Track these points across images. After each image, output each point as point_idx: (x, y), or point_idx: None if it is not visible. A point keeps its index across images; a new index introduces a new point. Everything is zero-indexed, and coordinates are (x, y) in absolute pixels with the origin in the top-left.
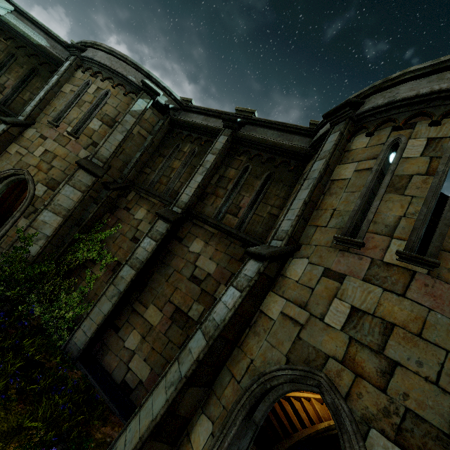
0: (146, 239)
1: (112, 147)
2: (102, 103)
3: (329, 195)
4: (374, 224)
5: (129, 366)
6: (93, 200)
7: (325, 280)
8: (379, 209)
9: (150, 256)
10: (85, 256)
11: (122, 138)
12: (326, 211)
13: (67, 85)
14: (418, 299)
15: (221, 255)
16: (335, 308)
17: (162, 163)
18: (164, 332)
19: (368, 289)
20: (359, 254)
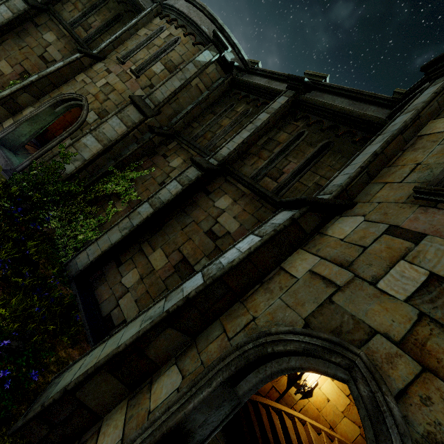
0: (173, 182)
1: (168, 92)
2: (170, 48)
3: (412, 151)
4: None
5: (118, 302)
6: (135, 140)
7: (389, 238)
8: None
9: (173, 198)
10: (112, 188)
11: (179, 85)
12: (404, 167)
13: (143, 29)
14: None
15: (247, 216)
16: (399, 272)
17: (212, 119)
18: (163, 278)
19: None
20: None
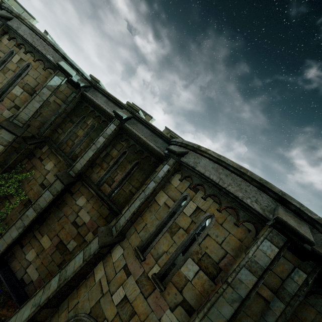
0: (47, 192)
1: (31, 112)
2: (23, 73)
3: (149, 211)
4: (154, 249)
5: (26, 271)
6: (14, 149)
7: (123, 271)
8: (160, 240)
9: (48, 205)
10: (5, 192)
11: (39, 106)
12: (143, 222)
13: None
14: (150, 304)
15: (94, 212)
16: (119, 291)
17: (71, 128)
18: (50, 254)
19: (135, 288)
20: (141, 264)
